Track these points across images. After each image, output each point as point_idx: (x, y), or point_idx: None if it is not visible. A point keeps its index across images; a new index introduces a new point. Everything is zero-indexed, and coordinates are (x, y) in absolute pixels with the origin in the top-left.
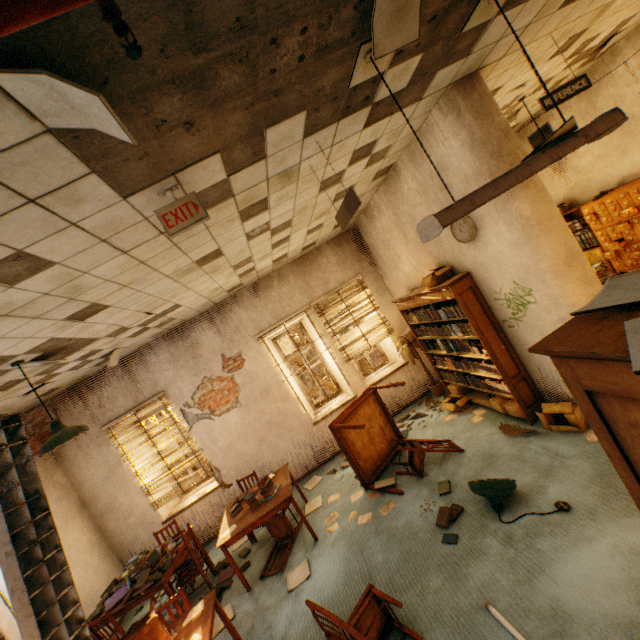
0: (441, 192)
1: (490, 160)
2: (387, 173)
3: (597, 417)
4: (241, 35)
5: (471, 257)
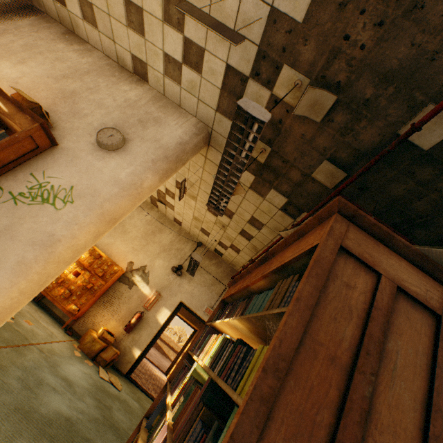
0: (138, 121)
1: (175, 156)
2: (135, 73)
3: (328, 266)
4: (412, 4)
5: (79, 147)
